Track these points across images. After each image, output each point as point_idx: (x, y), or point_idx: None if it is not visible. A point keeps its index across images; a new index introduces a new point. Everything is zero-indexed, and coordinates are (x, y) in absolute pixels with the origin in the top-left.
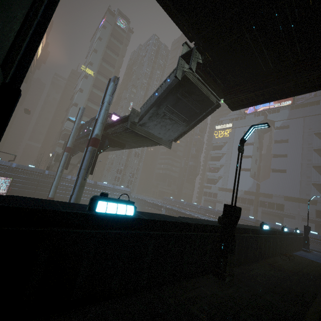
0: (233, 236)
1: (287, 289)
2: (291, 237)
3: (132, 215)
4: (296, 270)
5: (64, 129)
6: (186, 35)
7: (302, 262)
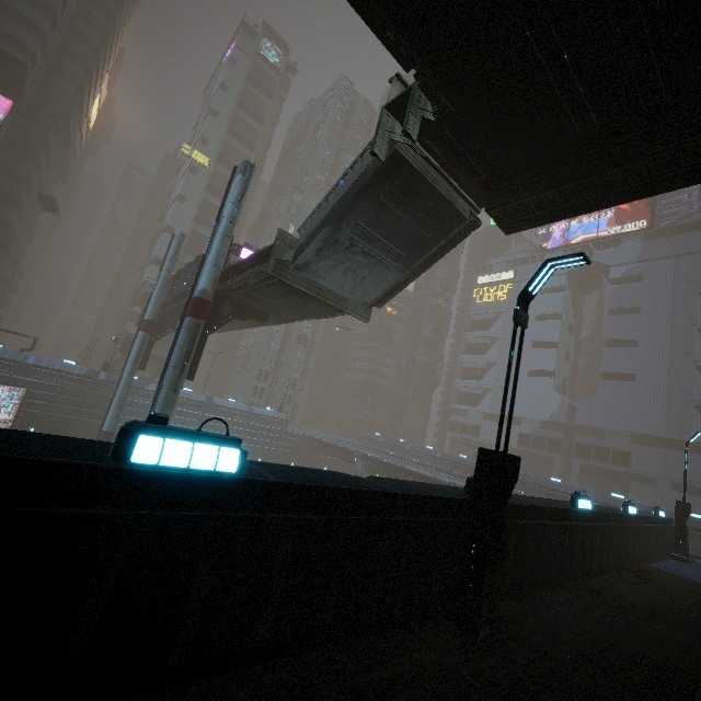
0: (501, 527)
1: (632, 656)
2: (646, 527)
3: (233, 472)
4: (655, 606)
5: (144, 282)
6: (395, 55)
7: (671, 587)
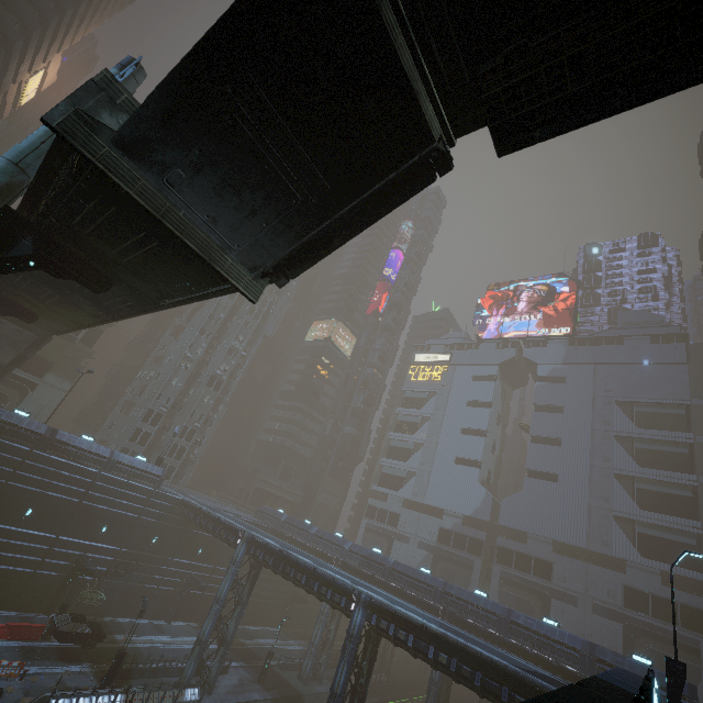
0: None
1: None
2: None
3: None
4: None
5: None
6: None
7: None
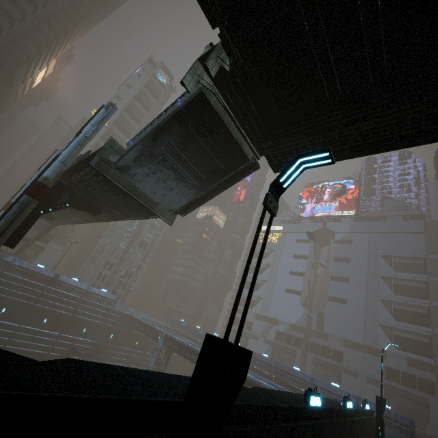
0: None
1: None
2: (358, 420)
3: None
4: None
5: None
6: (205, 11)
7: None
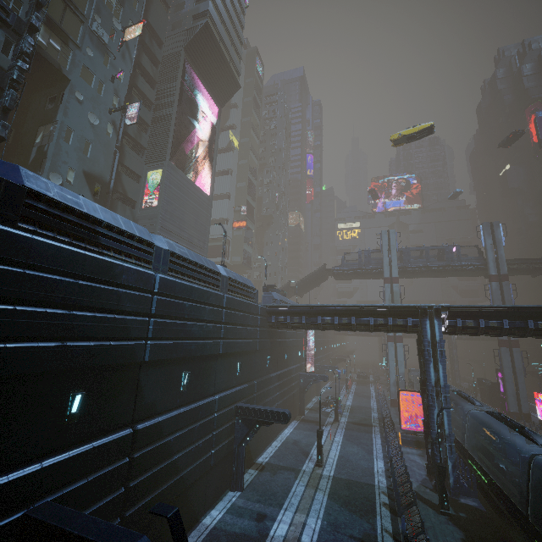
0: None
1: None
2: None
3: None
4: None
5: (217, 237)
6: None
7: None
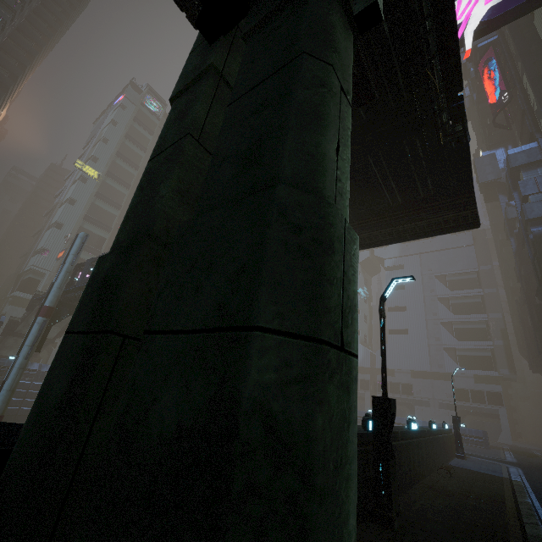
0: (391, 448)
1: (470, 523)
2: (442, 437)
3: None
4: (465, 490)
5: (28, 269)
6: None
7: (466, 476)
